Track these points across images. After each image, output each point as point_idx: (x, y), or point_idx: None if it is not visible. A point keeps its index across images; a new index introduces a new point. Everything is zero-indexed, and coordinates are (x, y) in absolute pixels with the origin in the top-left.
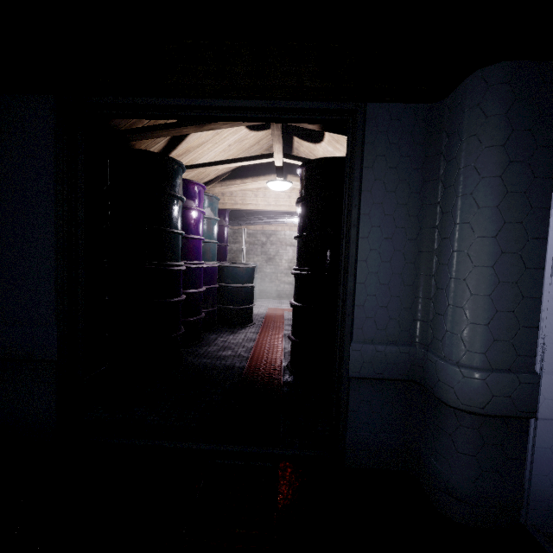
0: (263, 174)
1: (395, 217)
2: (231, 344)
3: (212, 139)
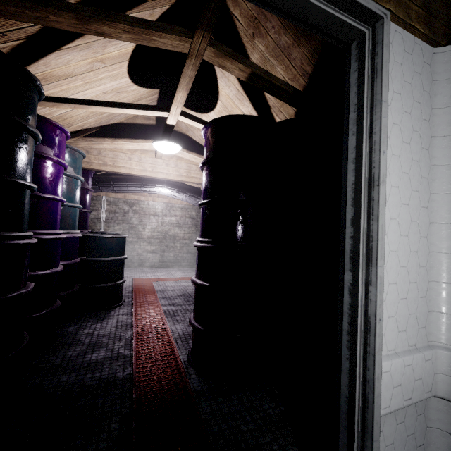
0: (138, 137)
1: (410, 176)
2: (101, 337)
3: (85, 75)
